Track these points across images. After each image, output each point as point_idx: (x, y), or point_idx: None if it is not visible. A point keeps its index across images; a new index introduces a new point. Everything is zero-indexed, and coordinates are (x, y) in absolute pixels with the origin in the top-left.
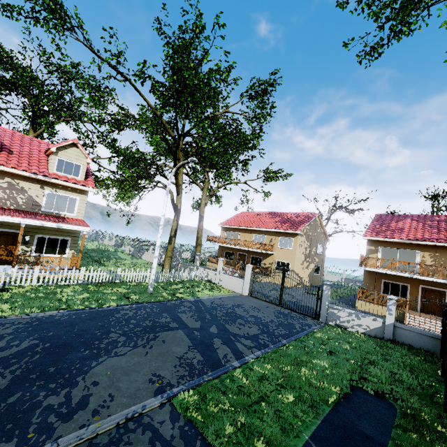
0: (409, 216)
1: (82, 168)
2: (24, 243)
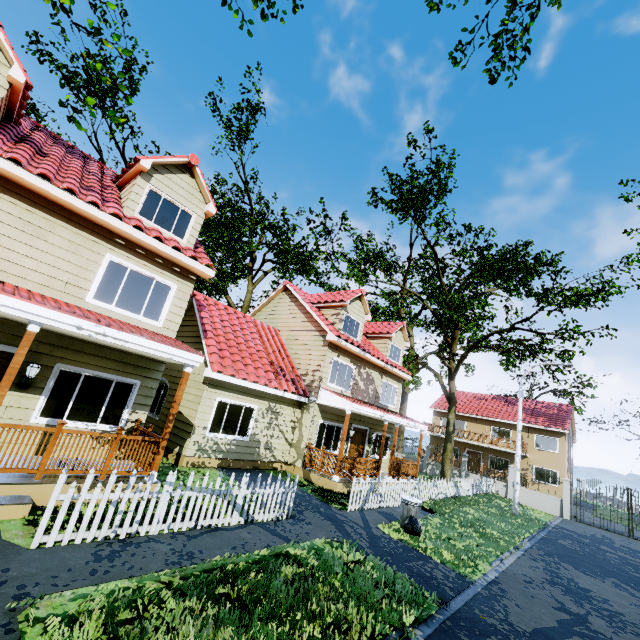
0: None
1: (401, 353)
2: (369, 442)
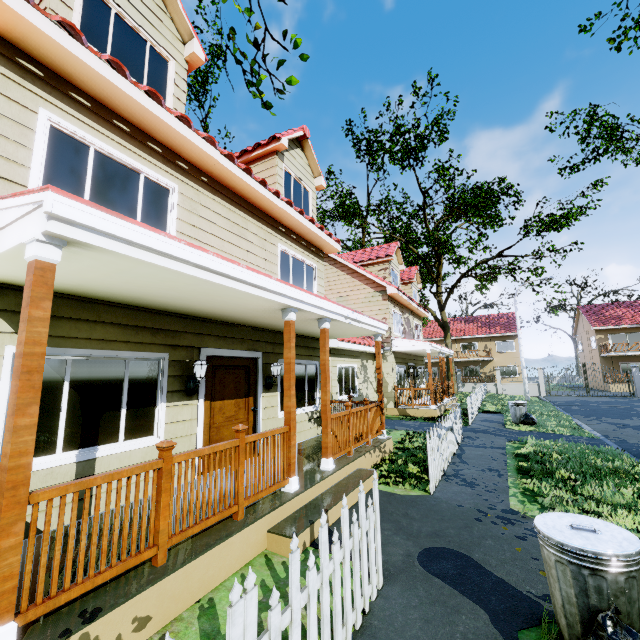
0: (611, 304)
1: (417, 295)
2: (417, 376)
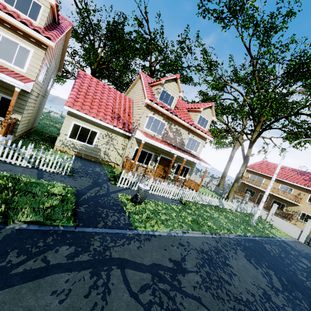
0: None
1: (208, 123)
2: (172, 167)
